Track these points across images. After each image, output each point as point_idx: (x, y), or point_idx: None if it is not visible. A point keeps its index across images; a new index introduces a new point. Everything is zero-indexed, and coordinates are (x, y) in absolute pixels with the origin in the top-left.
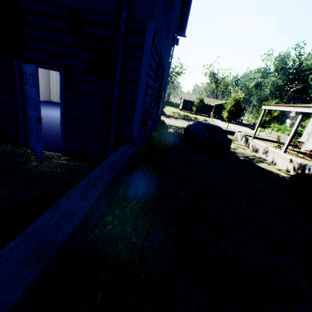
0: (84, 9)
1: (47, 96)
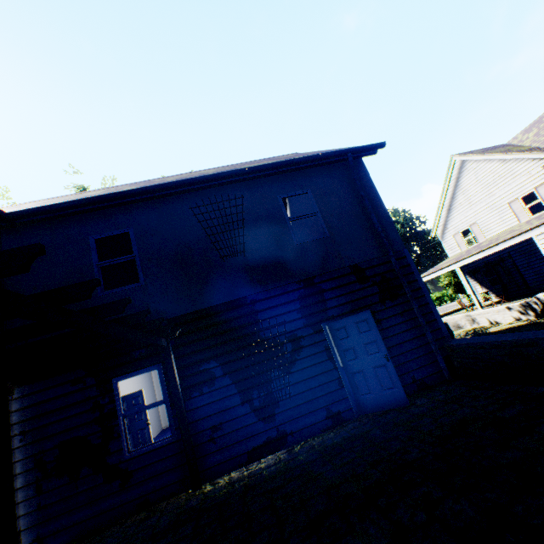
0: (361, 262)
1: (159, 423)
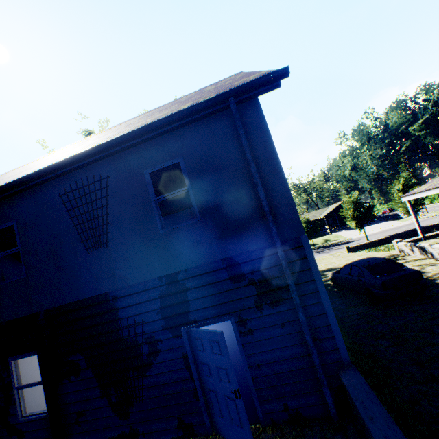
0: (237, 254)
1: None
